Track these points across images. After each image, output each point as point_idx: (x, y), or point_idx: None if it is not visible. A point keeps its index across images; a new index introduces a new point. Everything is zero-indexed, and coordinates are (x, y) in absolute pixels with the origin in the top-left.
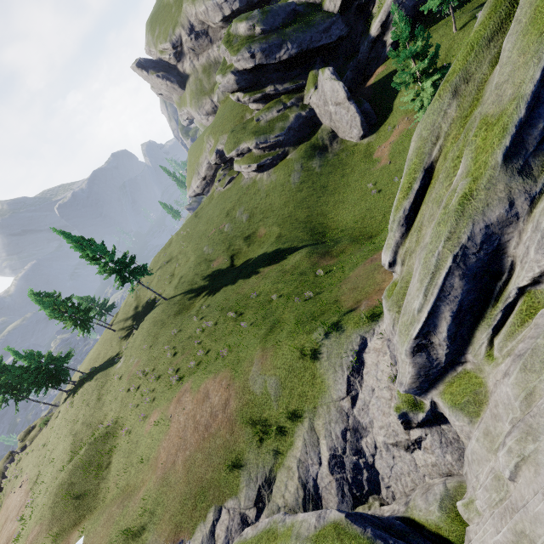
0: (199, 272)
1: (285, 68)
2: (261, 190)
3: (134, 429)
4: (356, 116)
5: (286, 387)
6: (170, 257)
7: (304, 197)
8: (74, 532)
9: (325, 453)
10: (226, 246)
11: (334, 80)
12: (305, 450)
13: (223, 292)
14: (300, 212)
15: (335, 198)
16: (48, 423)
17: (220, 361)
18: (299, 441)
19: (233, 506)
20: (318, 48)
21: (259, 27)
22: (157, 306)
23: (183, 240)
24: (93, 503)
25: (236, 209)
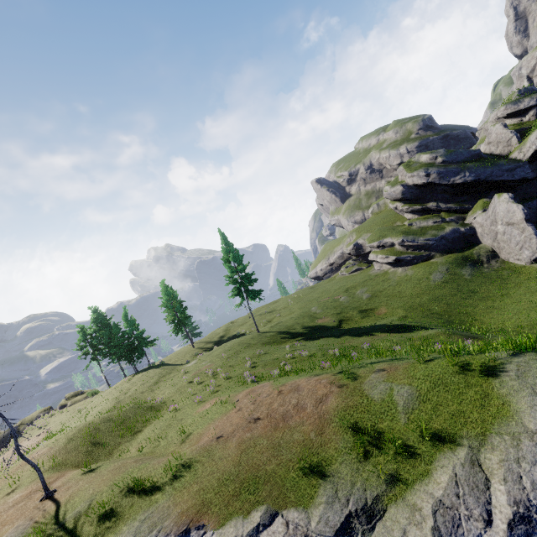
0: (300, 322)
1: (454, 192)
2: (391, 279)
3: (183, 409)
4: (532, 238)
5: (428, 400)
6: (273, 309)
7: (444, 294)
8: (73, 470)
9: (503, 507)
10: (337, 311)
11: (512, 202)
12: (454, 491)
13: (323, 340)
14: (435, 305)
15: (487, 304)
16: (95, 395)
17: (318, 371)
18: (443, 474)
19: (296, 520)
20: (496, 181)
21: (441, 158)
22: (247, 334)
23: (291, 300)
24: (104, 458)
25: (358, 288)
